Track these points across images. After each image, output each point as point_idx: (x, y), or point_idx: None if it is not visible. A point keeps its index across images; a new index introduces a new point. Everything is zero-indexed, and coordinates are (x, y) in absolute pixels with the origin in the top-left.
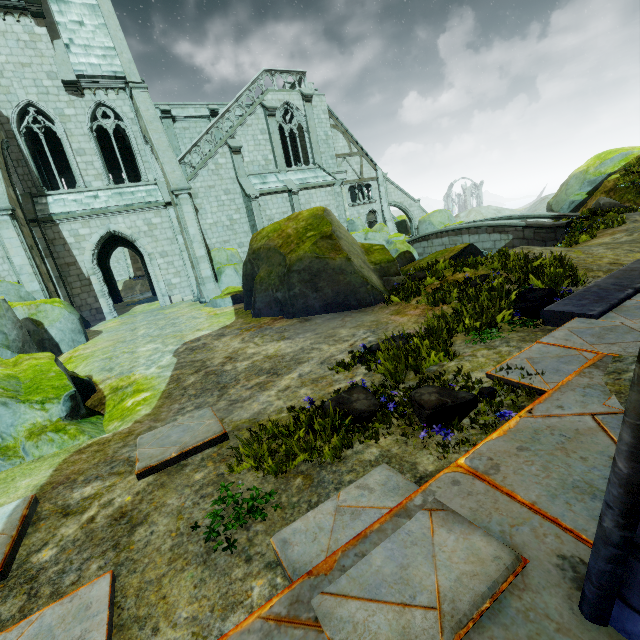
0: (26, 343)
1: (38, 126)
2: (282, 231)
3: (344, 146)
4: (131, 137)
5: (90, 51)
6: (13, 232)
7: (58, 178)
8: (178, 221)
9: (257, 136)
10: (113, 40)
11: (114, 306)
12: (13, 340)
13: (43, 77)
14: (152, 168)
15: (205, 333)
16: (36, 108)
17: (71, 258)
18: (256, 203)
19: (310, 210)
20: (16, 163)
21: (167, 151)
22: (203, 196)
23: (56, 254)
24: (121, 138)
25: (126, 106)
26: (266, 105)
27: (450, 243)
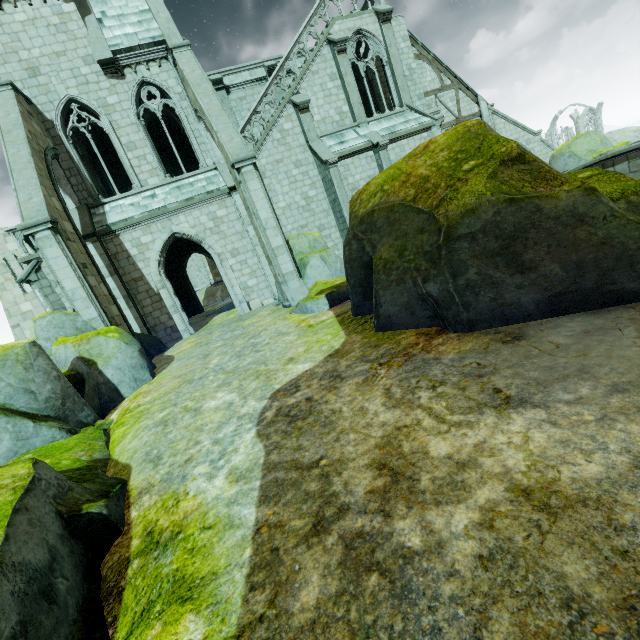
0: (67, 398)
1: (84, 125)
2: (407, 175)
3: (433, 80)
4: (181, 116)
5: (124, 20)
6: (57, 250)
7: (112, 182)
8: (245, 206)
9: (326, 84)
10: (147, 0)
11: (195, 318)
12: (45, 399)
13: (80, 64)
14: (209, 150)
15: (303, 369)
16: (78, 103)
17: (137, 272)
18: (335, 170)
19: (450, 131)
20: (68, 173)
21: (221, 116)
22: (271, 174)
23: (121, 270)
24: (178, 131)
25: (171, 79)
26: (333, 38)
27: (632, 170)
